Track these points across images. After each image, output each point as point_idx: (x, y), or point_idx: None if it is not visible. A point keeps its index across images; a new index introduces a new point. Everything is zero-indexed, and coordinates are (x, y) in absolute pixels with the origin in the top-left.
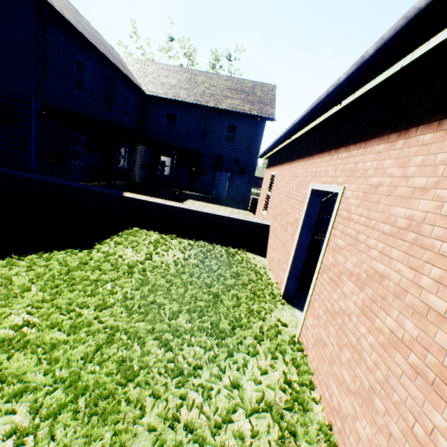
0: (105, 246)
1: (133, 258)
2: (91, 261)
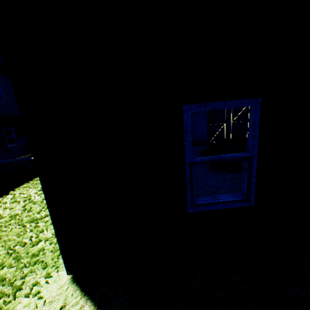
0: (17, 191)
1: (31, 193)
2: (3, 201)
